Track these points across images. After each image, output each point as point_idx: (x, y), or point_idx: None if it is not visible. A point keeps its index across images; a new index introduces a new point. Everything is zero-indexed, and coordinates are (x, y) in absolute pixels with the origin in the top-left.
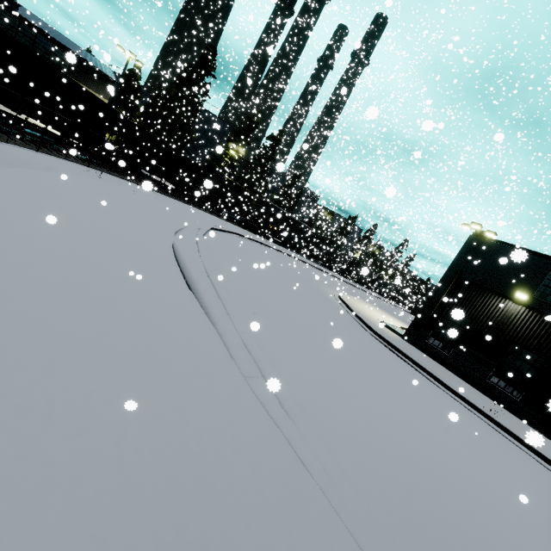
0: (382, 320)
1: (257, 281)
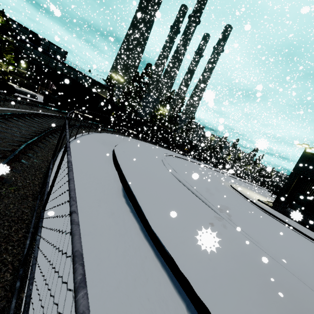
0: (257, 198)
1: (201, 184)
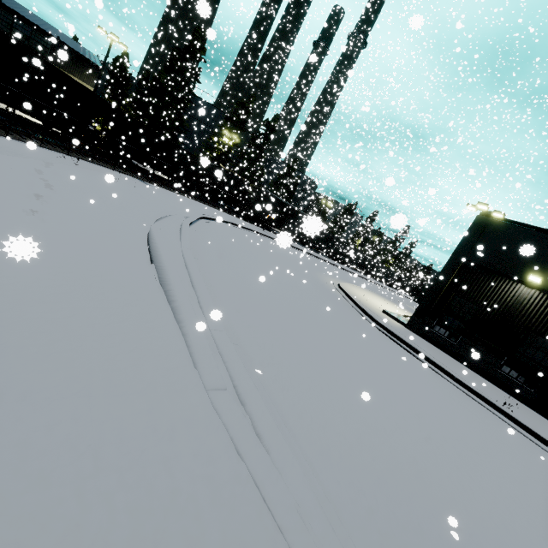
0: (384, 309)
1: (248, 271)
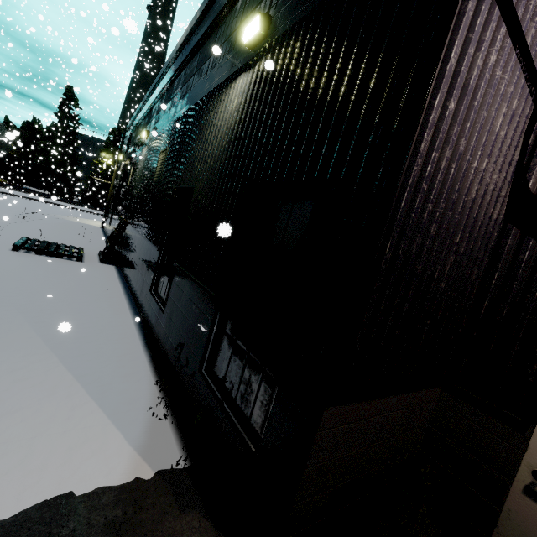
0: None
1: None
